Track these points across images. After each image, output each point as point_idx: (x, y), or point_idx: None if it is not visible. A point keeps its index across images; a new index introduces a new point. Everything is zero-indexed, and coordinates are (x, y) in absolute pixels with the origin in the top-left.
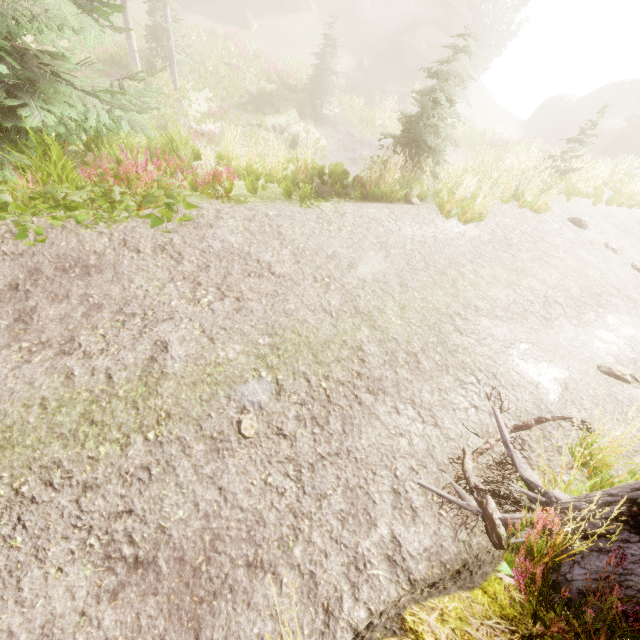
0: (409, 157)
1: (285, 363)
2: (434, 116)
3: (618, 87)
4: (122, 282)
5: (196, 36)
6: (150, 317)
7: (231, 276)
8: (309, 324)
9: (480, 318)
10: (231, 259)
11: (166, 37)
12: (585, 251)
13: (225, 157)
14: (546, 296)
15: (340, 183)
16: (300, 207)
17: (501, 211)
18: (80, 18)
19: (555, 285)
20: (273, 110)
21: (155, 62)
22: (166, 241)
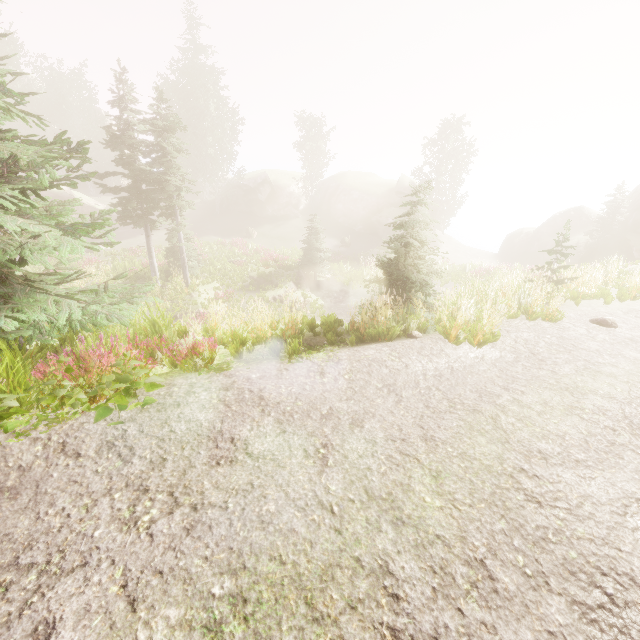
0: (397, 295)
1: (257, 634)
2: (411, 257)
3: (565, 215)
4: (38, 507)
5: (209, 249)
6: (53, 567)
7: (193, 469)
8: (297, 536)
9: (555, 470)
10: (197, 443)
11: (180, 252)
12: (633, 350)
13: (212, 329)
14: (626, 416)
15: (333, 331)
16: (287, 363)
17: (513, 327)
18: (61, 238)
19: (627, 399)
20: (272, 286)
21: (172, 270)
22: (118, 434)
